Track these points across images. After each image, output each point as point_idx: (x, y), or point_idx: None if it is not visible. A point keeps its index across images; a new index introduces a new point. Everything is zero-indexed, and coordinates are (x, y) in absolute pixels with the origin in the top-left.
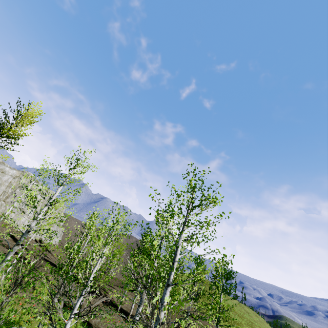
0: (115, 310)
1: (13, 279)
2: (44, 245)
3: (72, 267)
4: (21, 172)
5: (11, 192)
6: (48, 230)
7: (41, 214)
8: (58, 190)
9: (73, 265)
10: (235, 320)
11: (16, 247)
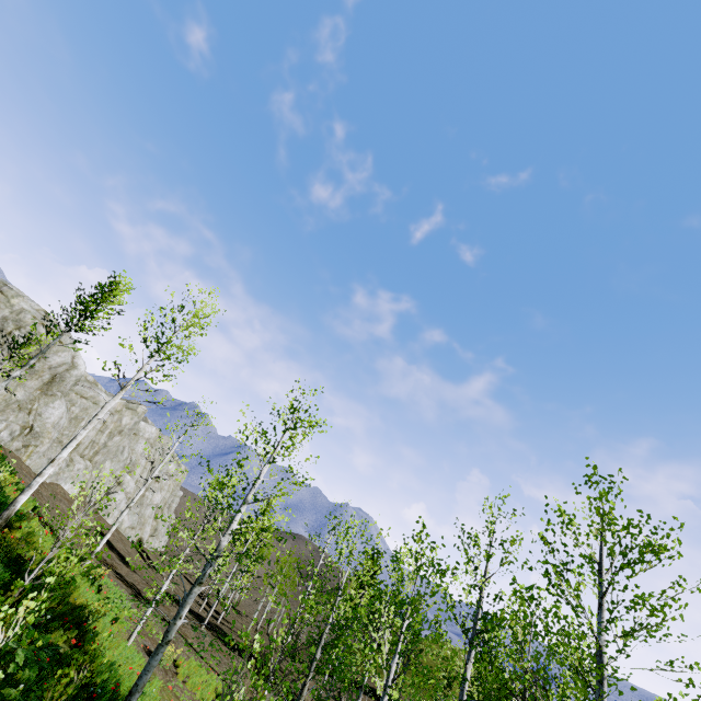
0: None
1: (141, 642)
2: (147, 553)
3: (319, 646)
4: (124, 403)
5: (104, 444)
6: (260, 558)
7: (237, 521)
8: (263, 472)
9: (321, 641)
10: None
11: (198, 588)
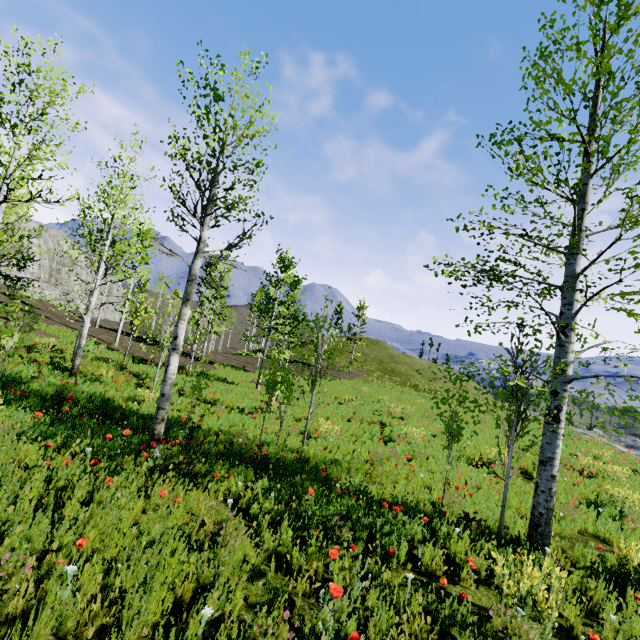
0: (185, 356)
1: None
2: None
3: None
4: None
5: None
6: None
7: None
8: None
9: None
10: (403, 373)
11: None
